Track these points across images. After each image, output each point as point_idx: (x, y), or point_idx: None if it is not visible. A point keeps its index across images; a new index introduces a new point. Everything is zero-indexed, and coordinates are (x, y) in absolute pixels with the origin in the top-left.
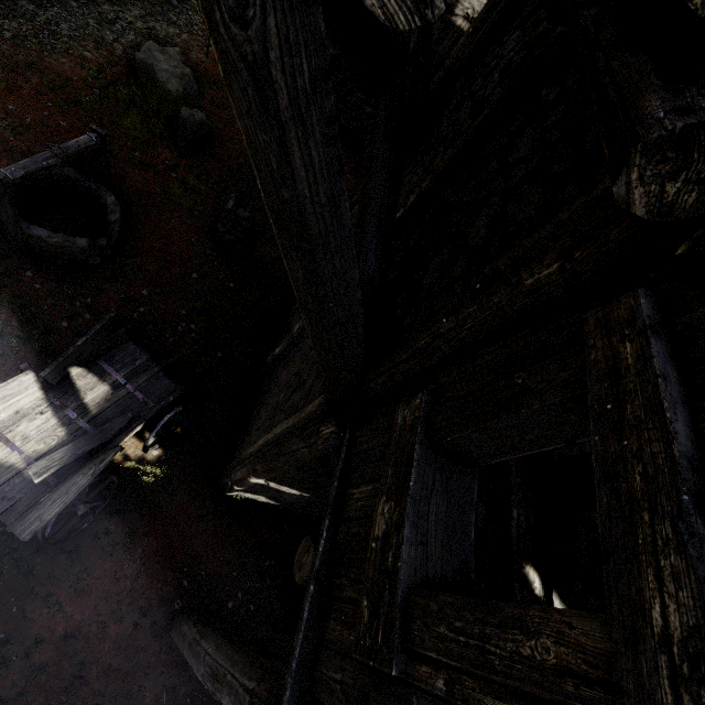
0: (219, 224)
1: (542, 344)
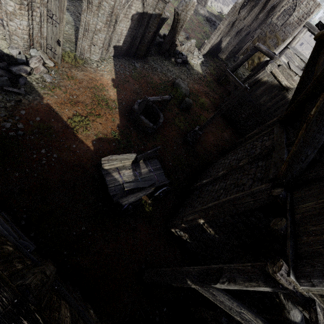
0: (188, 134)
1: None
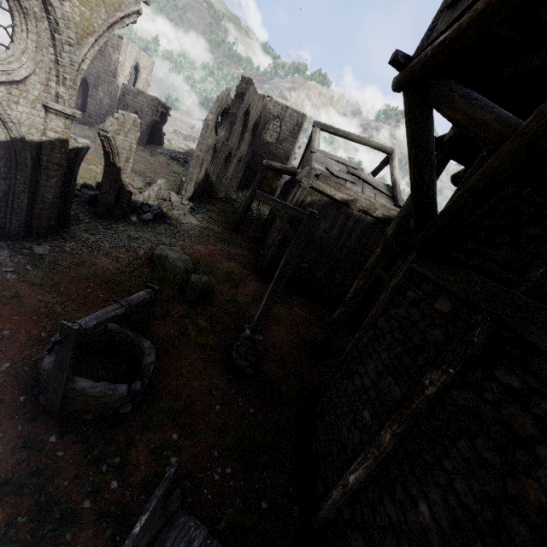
0: (234, 352)
1: None
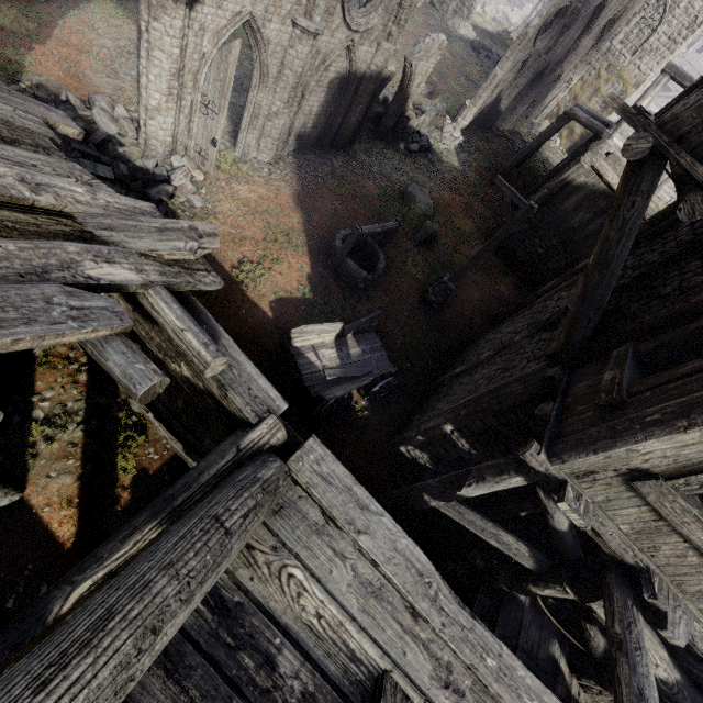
0: (430, 288)
1: (696, 319)
